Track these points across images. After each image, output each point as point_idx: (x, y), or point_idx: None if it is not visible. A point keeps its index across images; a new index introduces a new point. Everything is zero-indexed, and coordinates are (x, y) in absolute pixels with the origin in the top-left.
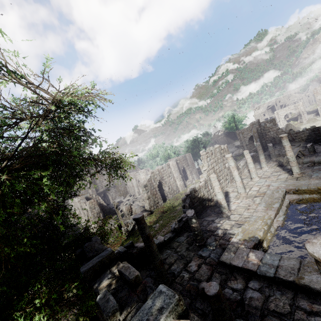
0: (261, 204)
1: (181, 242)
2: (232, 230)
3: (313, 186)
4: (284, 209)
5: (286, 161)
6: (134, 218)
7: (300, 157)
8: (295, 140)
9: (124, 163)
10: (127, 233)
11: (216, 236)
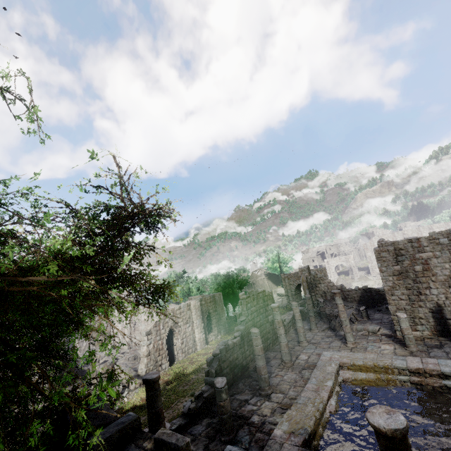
0: (311, 380)
1: (197, 434)
2: (274, 418)
3: (369, 362)
4: (338, 390)
5: (339, 324)
6: (145, 378)
7: (354, 321)
8: (347, 299)
9: (170, 293)
10: None
11: (252, 426)
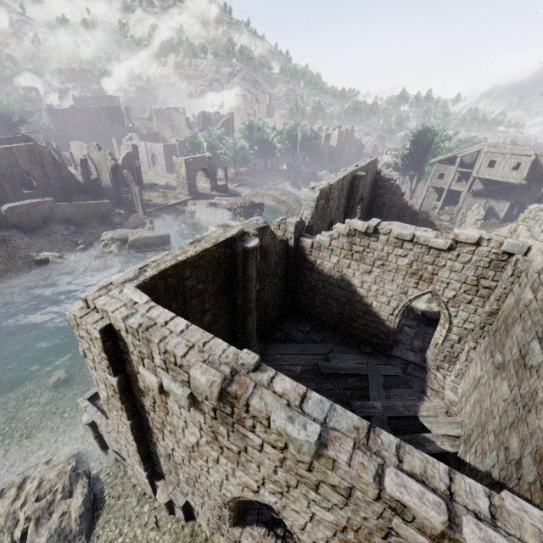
0: None
1: None
2: None
3: None
4: None
5: None
6: None
7: None
8: None
9: None
10: None
11: None
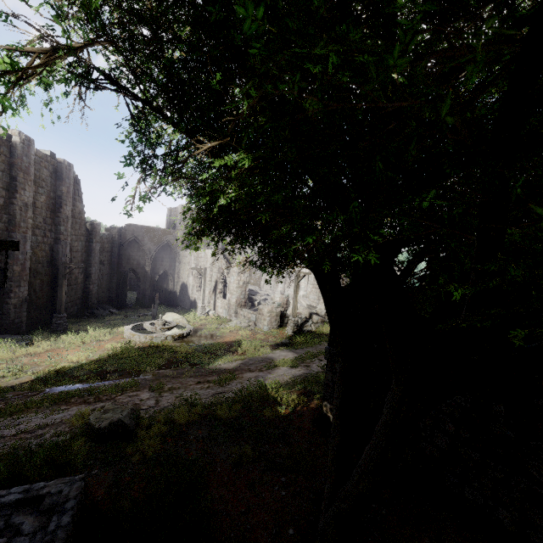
0: None
1: None
2: None
3: None
4: None
5: None
6: None
7: None
8: None
9: None
10: (296, 328)
11: None
